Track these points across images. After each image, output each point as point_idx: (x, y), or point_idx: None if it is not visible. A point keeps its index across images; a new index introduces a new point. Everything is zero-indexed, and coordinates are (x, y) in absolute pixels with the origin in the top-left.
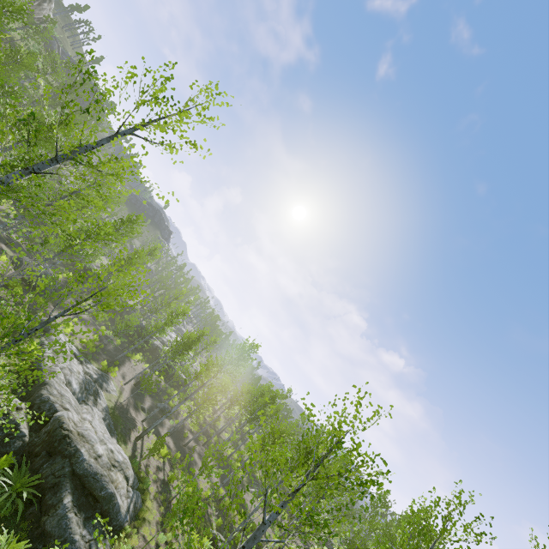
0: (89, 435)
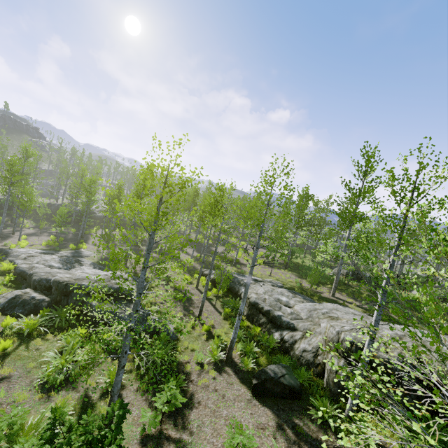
0: (83, 277)
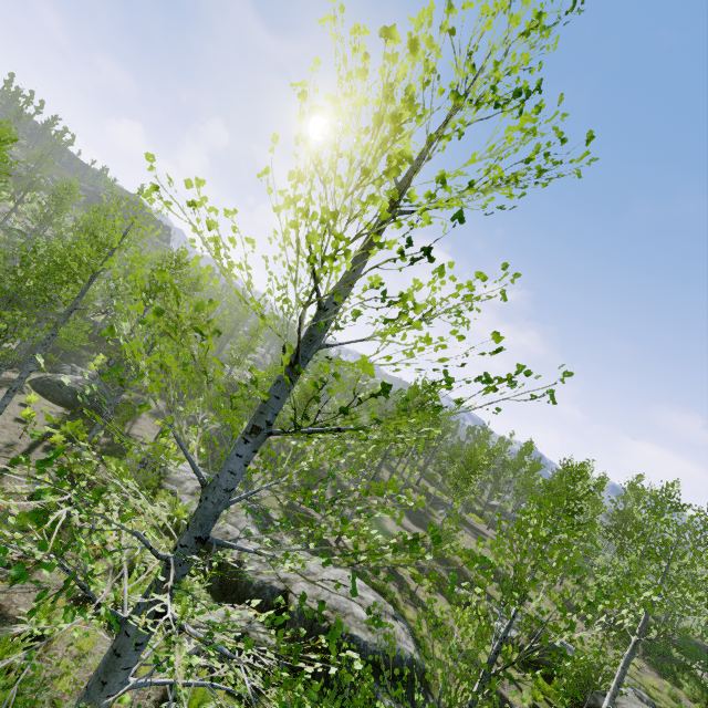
0: (337, 601)
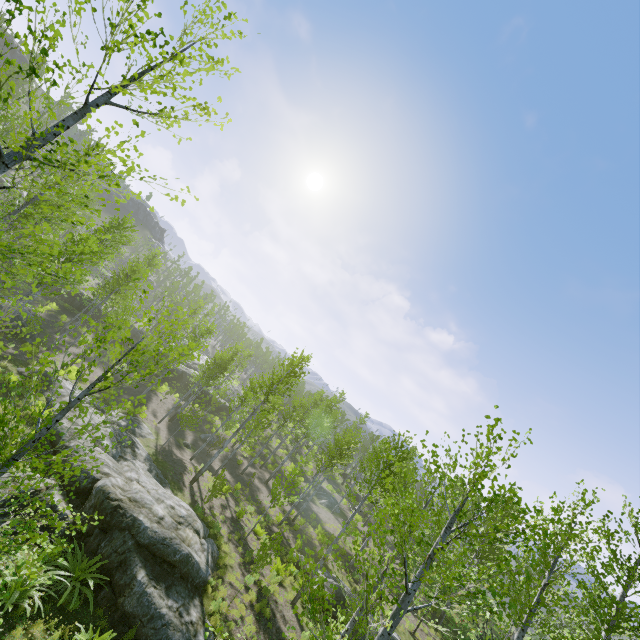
0: (142, 498)
